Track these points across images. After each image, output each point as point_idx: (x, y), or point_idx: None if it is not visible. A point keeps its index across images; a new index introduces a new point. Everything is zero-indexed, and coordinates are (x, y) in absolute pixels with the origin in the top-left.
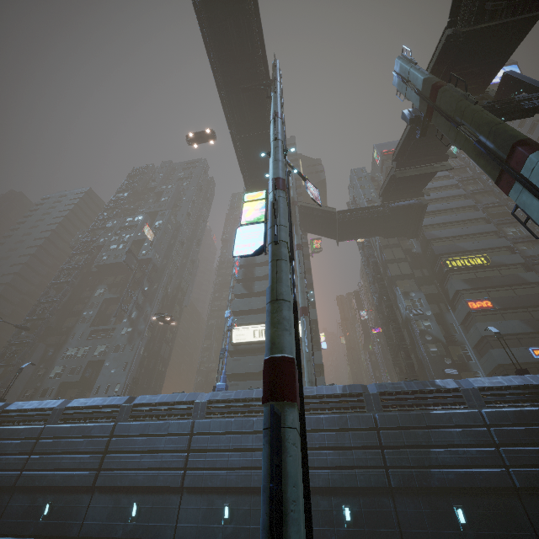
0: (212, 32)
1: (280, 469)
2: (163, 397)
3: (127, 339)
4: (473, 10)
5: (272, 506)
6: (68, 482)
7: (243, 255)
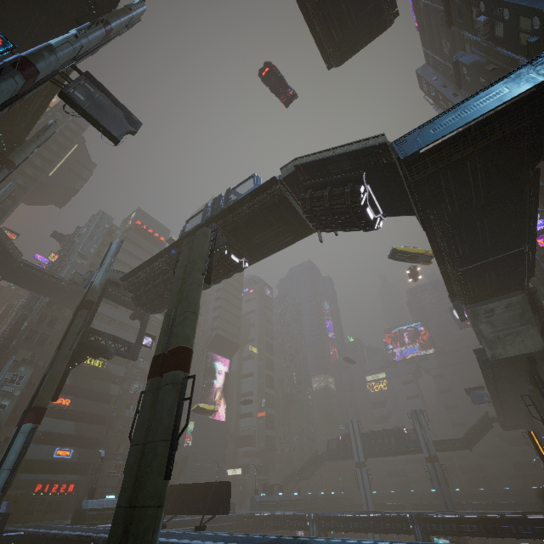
0: None
1: None
2: None
3: None
4: (131, 288)
5: None
6: None
7: None
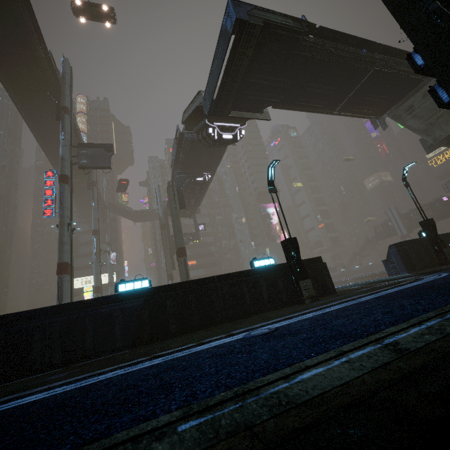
0: (47, 146)
1: None
2: None
3: None
4: None
5: None
6: None
7: None
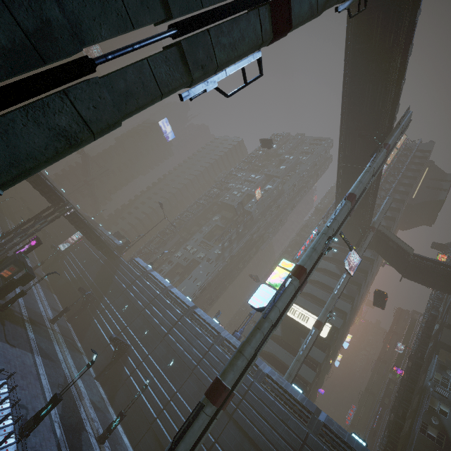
0: (351, 91)
1: (190, 423)
2: (208, 318)
3: (216, 258)
4: None
5: (178, 433)
6: (156, 327)
7: (252, 306)
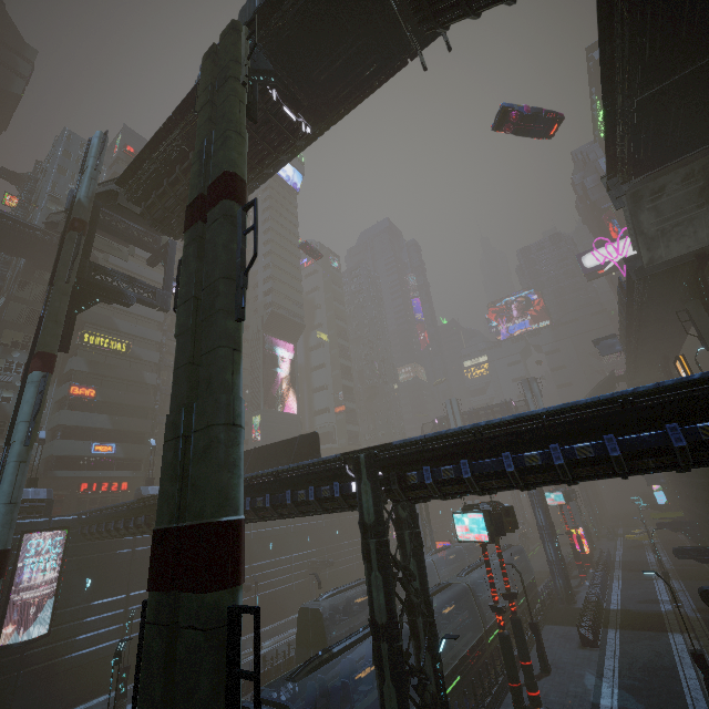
0: None
1: None
2: None
3: None
4: (136, 196)
5: None
6: None
7: None
